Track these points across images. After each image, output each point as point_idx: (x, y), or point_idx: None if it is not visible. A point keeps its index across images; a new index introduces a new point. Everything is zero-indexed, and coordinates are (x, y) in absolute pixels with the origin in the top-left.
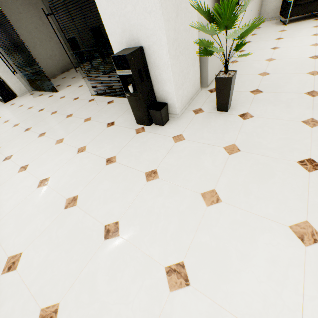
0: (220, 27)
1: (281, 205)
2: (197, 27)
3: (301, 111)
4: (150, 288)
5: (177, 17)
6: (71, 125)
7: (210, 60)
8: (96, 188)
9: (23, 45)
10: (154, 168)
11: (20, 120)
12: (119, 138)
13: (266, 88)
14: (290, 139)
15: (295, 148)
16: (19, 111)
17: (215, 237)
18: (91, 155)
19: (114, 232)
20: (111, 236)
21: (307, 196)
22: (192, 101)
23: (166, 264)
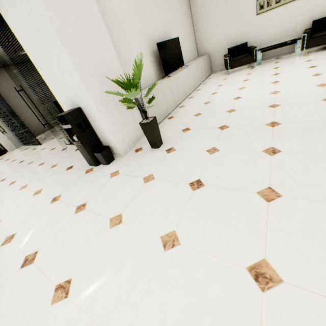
0: (129, 90)
1: (163, 220)
2: (108, 92)
3: (209, 142)
4: (36, 305)
5: (102, 85)
6: (39, 172)
7: (150, 109)
8: (34, 224)
9: (17, 110)
10: (85, 201)
11: (0, 172)
12: (71, 179)
13: (194, 126)
14: (192, 165)
15: (193, 172)
16: (4, 164)
17: (104, 254)
18: (43, 196)
19: (30, 261)
20: (27, 264)
21: (184, 210)
22: (138, 142)
23: (58, 282)
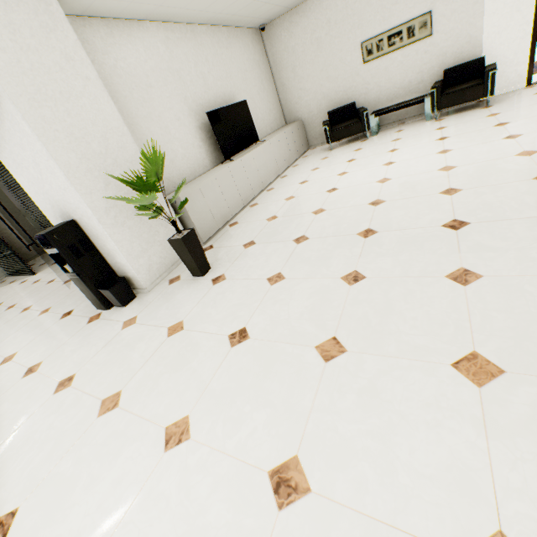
0: (145, 192)
1: (176, 399)
2: (109, 198)
3: (275, 265)
4: None
5: (107, 186)
6: (20, 323)
7: (196, 213)
8: None
9: None
10: (75, 372)
11: None
12: (63, 333)
13: (262, 238)
14: (242, 304)
15: (239, 316)
16: None
17: (78, 461)
18: (14, 365)
19: None
20: None
21: (210, 380)
22: (177, 266)
23: None
